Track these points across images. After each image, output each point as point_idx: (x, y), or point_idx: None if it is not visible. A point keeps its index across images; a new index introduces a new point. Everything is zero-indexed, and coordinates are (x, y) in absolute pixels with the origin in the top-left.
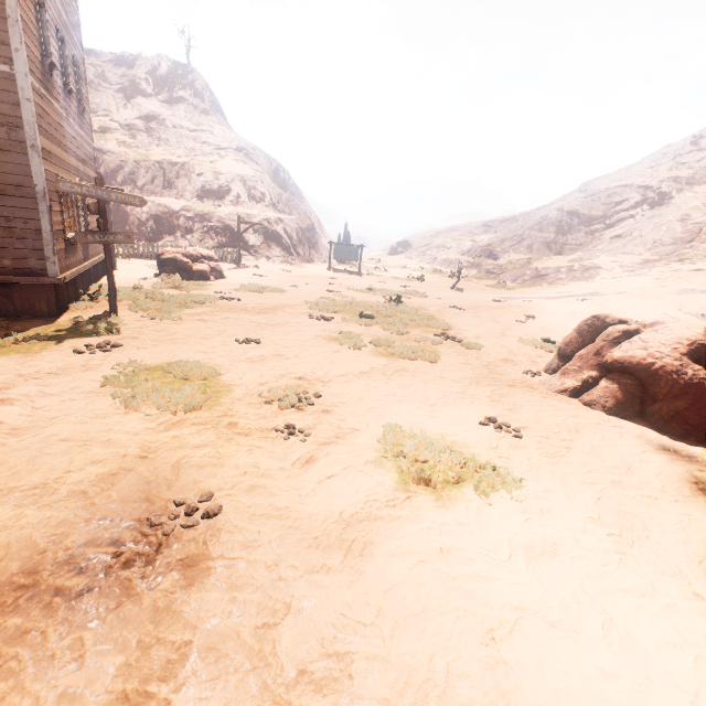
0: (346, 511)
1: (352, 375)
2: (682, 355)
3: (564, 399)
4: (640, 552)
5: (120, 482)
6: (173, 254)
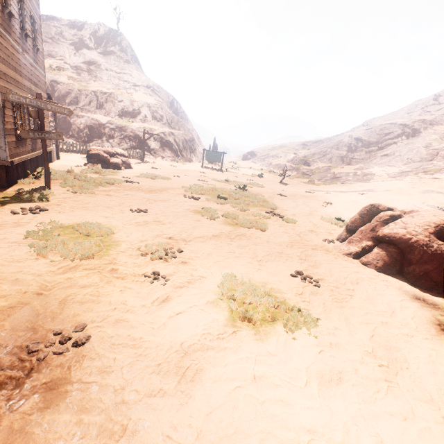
0: (186, 342)
1: (206, 237)
2: (430, 234)
3: (349, 260)
4: (402, 380)
5: (15, 314)
6: (97, 151)
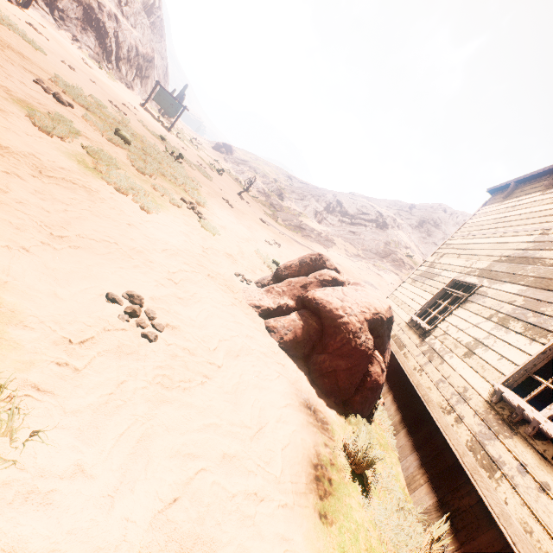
0: None
1: None
2: (365, 320)
3: (252, 315)
4: None
5: None
6: None
